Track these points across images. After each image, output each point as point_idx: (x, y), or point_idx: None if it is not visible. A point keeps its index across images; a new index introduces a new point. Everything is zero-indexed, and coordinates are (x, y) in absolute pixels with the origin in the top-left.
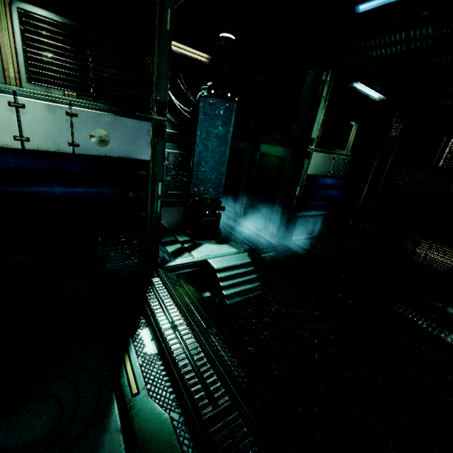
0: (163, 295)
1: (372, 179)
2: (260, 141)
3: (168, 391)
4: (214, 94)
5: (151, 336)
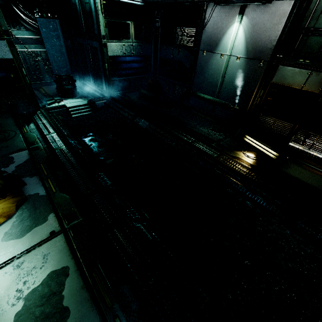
0: (40, 115)
1: (154, 54)
2: (87, 38)
3: (38, 133)
4: (41, 15)
5: (34, 125)
